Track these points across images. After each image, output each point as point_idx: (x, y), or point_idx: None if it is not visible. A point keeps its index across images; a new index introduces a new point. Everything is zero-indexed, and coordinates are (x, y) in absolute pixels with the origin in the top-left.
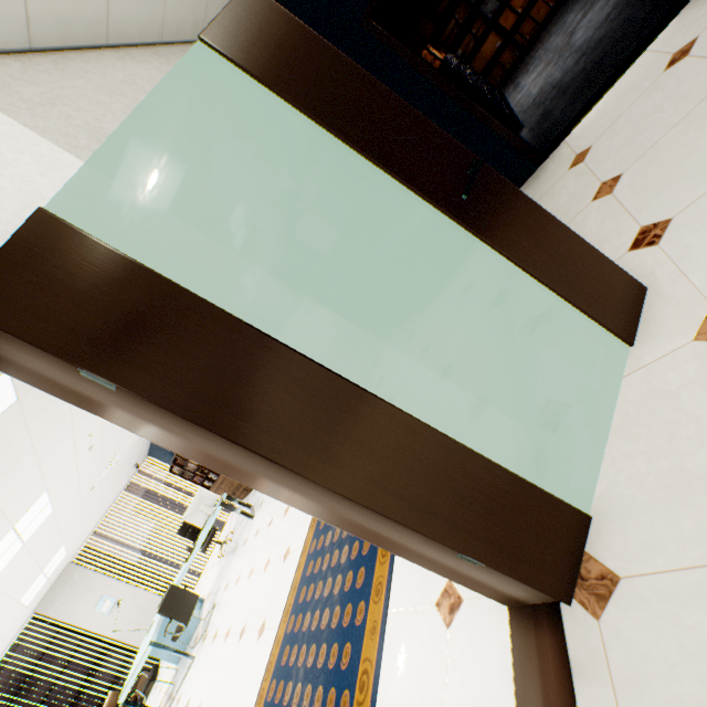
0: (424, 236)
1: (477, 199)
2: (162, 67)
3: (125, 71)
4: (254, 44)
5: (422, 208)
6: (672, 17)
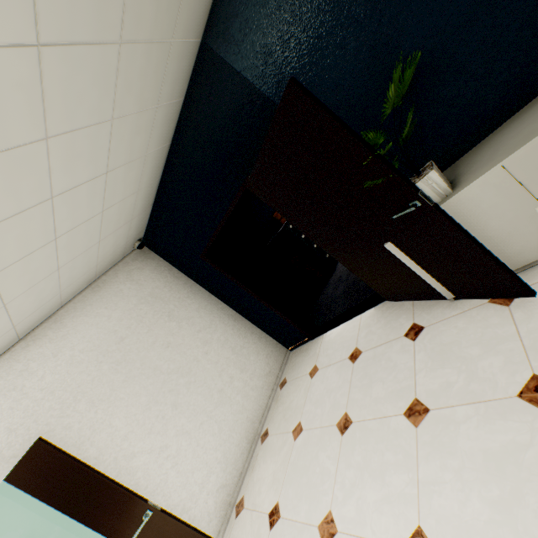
0: (205, 416)
1: (145, 532)
2: (54, 334)
3: (25, 358)
4: (32, 475)
5: (219, 378)
6: (375, 303)
